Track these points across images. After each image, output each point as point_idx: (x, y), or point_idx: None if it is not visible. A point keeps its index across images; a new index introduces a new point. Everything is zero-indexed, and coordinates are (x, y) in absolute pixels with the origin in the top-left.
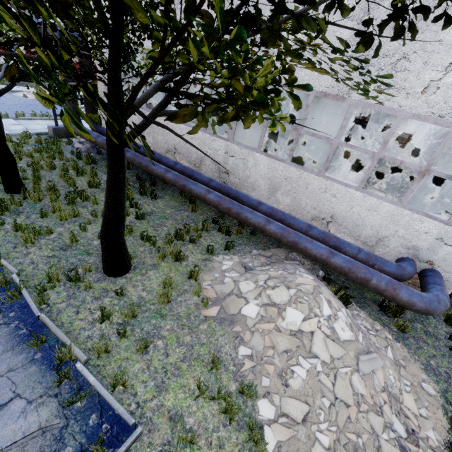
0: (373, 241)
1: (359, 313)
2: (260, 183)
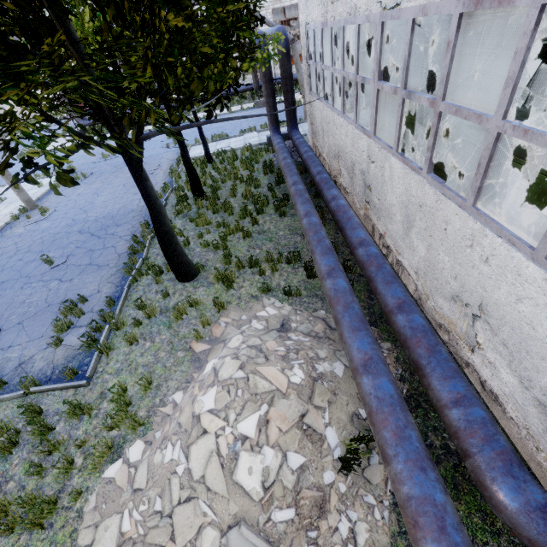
0: None
1: (374, 507)
2: (395, 210)
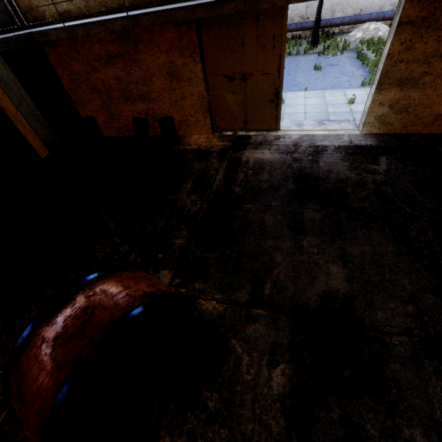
0: (379, 10)
1: None
2: (326, 14)
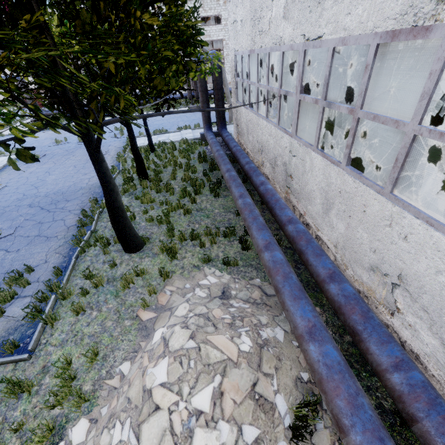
0: None
1: None
2: (315, 195)
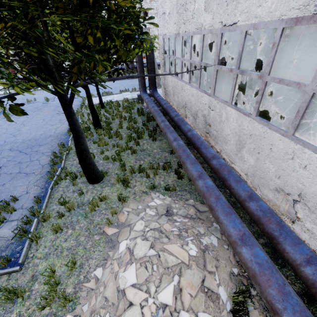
0: None
1: None
2: (230, 138)
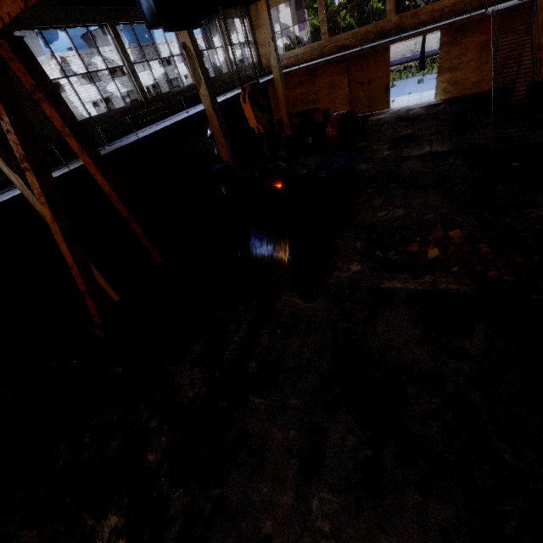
0: None
1: None
2: (433, 46)
